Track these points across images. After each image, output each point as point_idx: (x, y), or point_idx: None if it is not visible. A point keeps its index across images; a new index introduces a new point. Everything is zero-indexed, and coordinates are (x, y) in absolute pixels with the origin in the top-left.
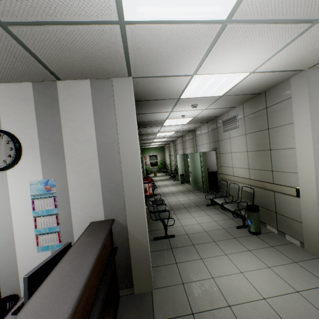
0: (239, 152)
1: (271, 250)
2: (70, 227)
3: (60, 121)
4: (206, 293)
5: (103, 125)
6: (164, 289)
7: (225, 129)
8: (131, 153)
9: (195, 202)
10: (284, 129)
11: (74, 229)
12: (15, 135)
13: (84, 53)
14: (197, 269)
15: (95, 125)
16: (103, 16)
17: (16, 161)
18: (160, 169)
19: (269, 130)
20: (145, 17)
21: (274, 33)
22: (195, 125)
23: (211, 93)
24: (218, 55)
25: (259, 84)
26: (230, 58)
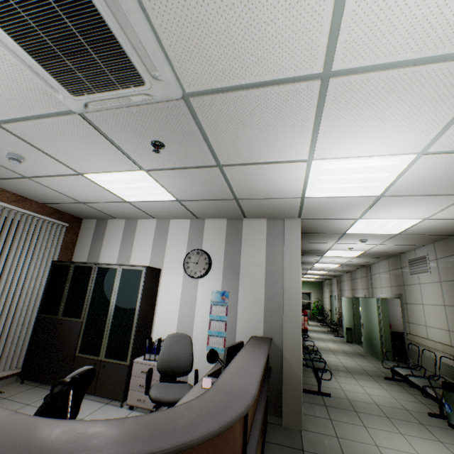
0: (432, 305)
1: None
2: (234, 336)
3: (241, 248)
4: (364, 453)
5: (273, 254)
6: (315, 433)
7: (412, 270)
8: (294, 280)
9: (365, 369)
10: None
11: (236, 338)
12: (209, 254)
13: (272, 208)
14: (357, 432)
15: (266, 253)
16: (293, 196)
17: (207, 273)
18: (314, 316)
19: None
20: (319, 196)
21: (430, 199)
22: (368, 259)
23: (382, 232)
24: (379, 209)
25: (443, 227)
26: (392, 211)
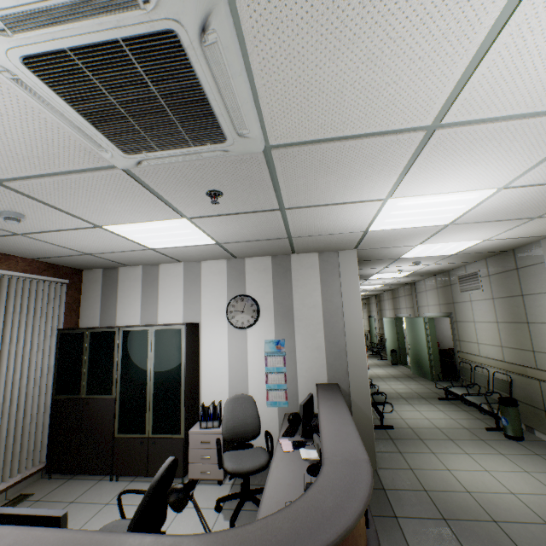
0: (485, 322)
1: (534, 457)
2: (295, 386)
3: (292, 288)
4: (440, 479)
5: (329, 292)
6: (390, 470)
7: (463, 288)
8: (355, 319)
9: (418, 393)
10: (542, 298)
11: (298, 389)
12: (256, 299)
13: (328, 242)
14: (428, 461)
15: (322, 292)
16: (355, 231)
17: (256, 322)
18: None
19: (524, 297)
20: (384, 228)
21: (496, 224)
22: (415, 278)
23: (438, 254)
24: (443, 235)
25: (500, 245)
26: (455, 236)
